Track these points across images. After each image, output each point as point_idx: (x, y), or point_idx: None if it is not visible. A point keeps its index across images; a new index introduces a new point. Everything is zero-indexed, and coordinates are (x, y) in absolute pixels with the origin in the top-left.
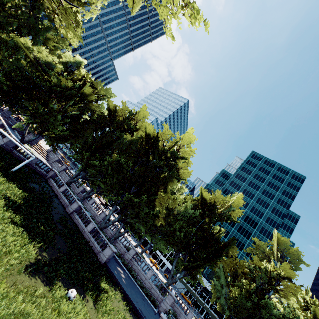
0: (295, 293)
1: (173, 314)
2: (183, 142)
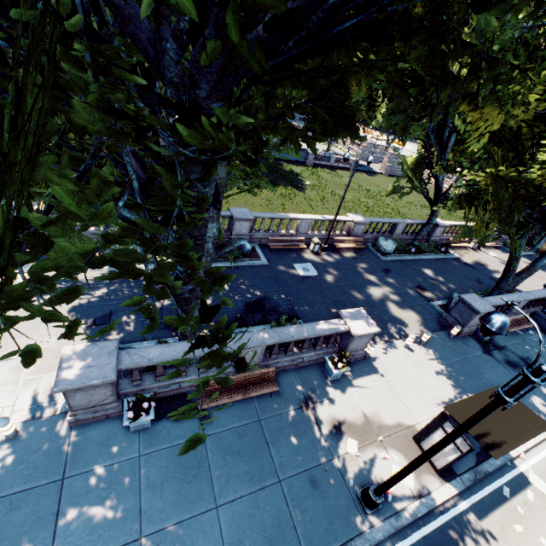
0: None
1: None
2: None
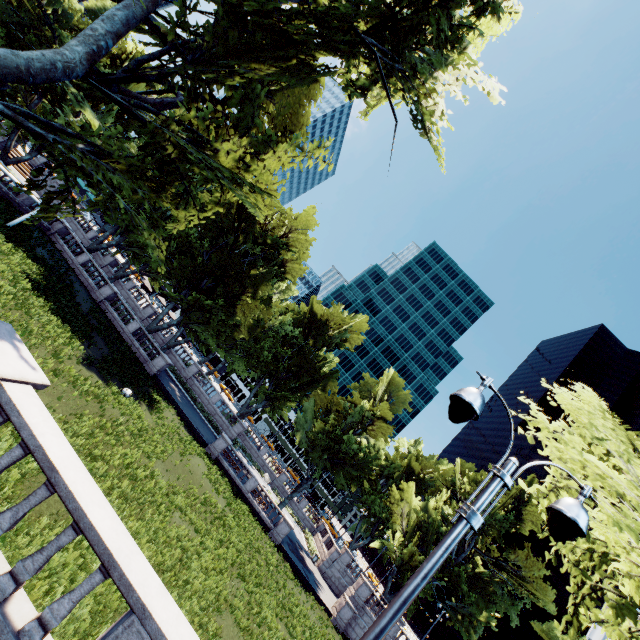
0: (385, 435)
1: (241, 448)
2: (297, 225)
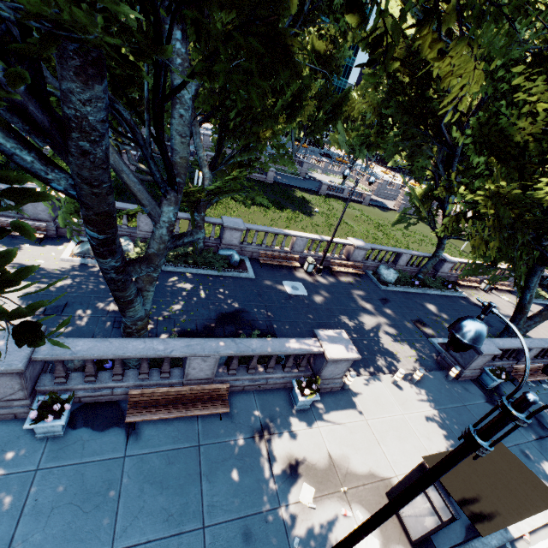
0: None
1: None
2: None
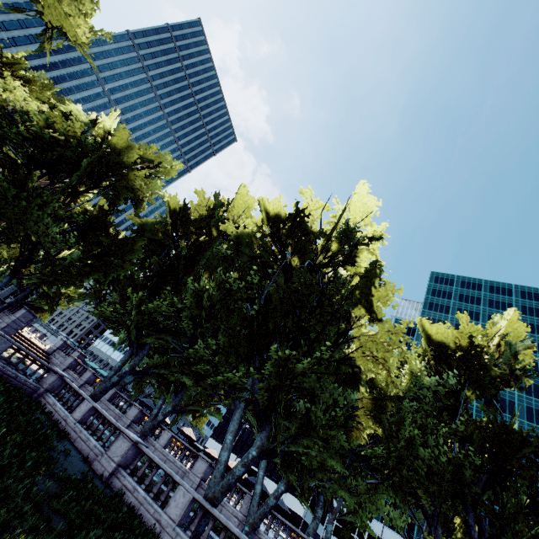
0: None
1: None
2: (353, 218)
